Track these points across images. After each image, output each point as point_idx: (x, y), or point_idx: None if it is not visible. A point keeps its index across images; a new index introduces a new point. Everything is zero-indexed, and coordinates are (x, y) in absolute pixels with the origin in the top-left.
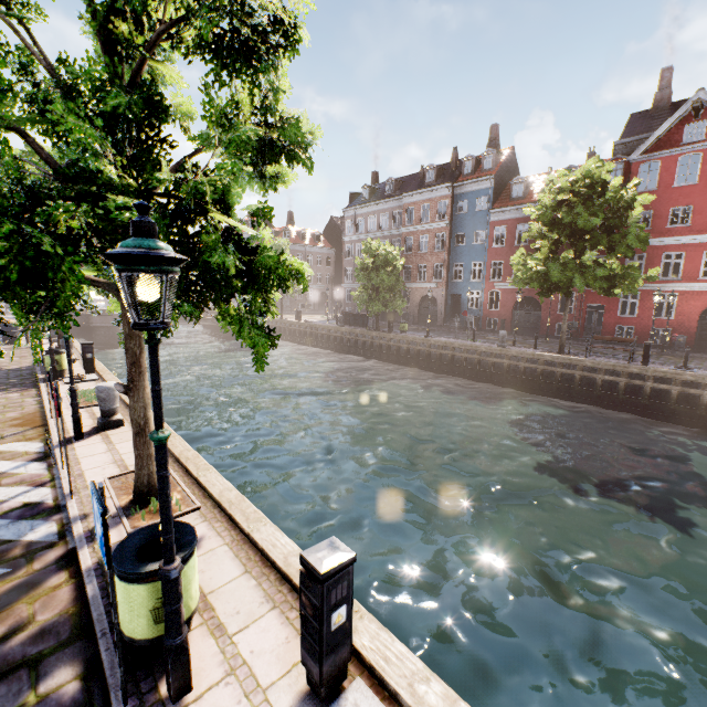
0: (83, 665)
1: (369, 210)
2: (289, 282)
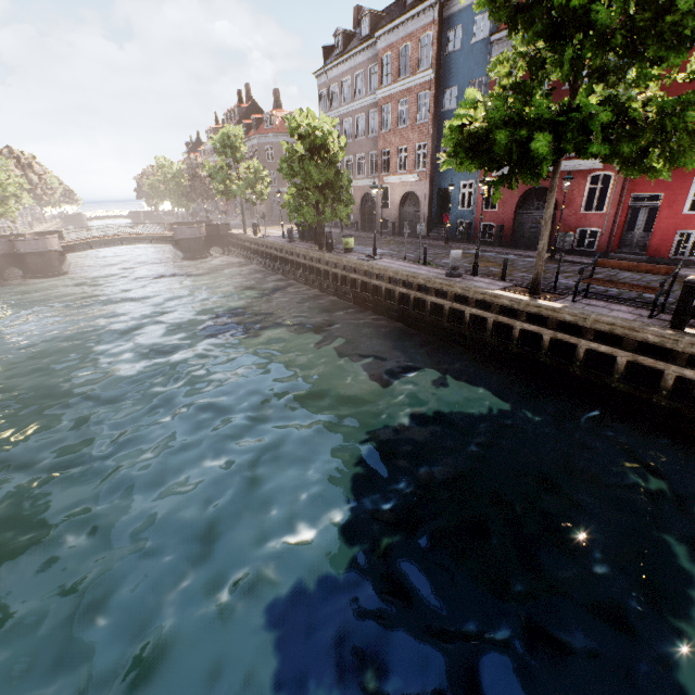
0: None
1: (342, 70)
2: None
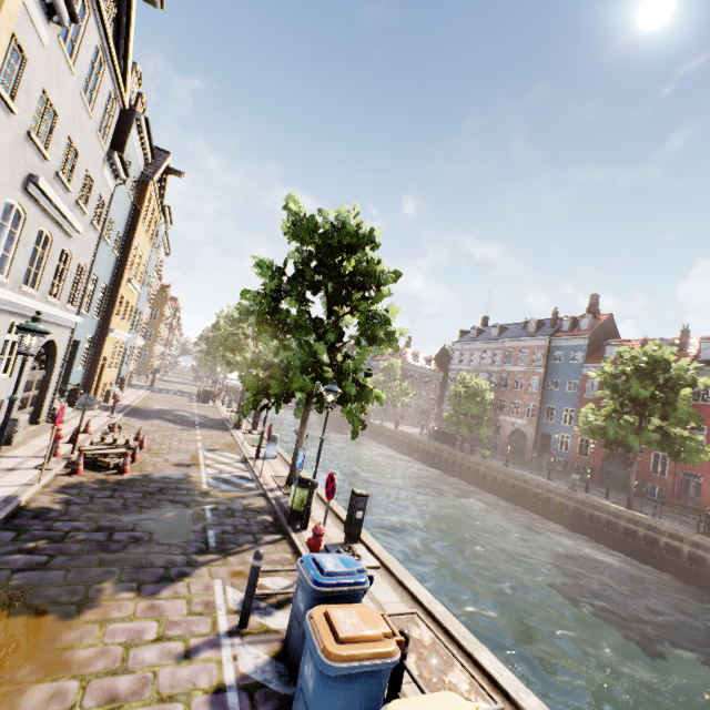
0: (273, 517)
1: (474, 346)
2: (375, 400)
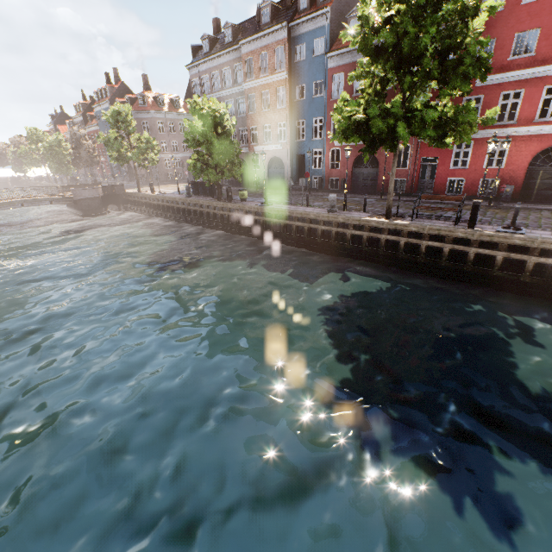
0: None
1: (211, 65)
2: None
